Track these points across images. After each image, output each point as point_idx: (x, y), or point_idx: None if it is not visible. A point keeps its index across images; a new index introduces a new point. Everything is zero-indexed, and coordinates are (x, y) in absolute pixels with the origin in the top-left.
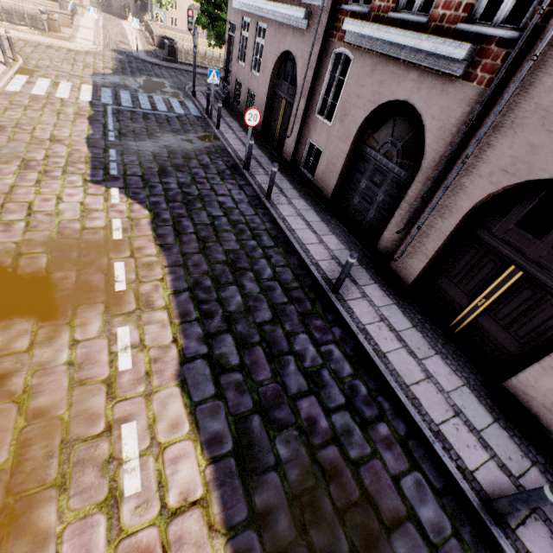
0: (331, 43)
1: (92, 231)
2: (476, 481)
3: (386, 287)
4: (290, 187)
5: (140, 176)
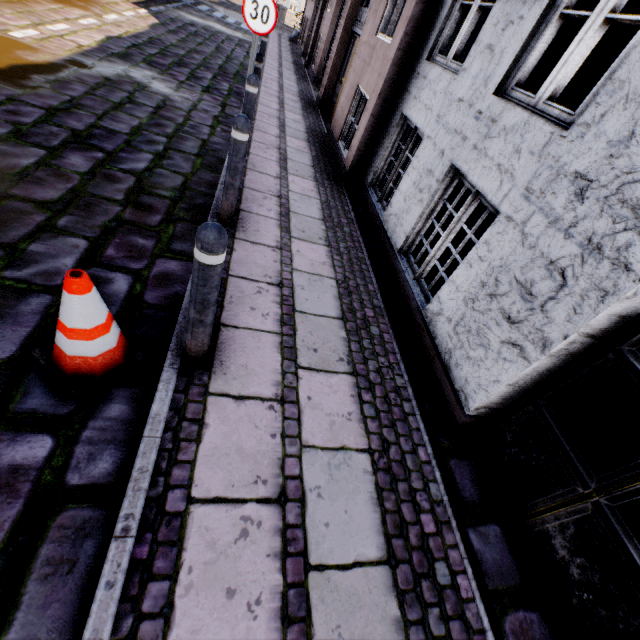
0: None
1: (112, 7)
2: (254, 120)
3: (306, 102)
4: (292, 69)
5: (171, 18)
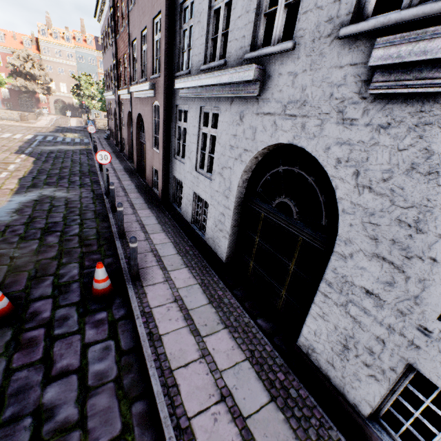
0: (121, 101)
1: (7, 161)
2: None
3: (129, 172)
4: (114, 156)
5: (38, 153)
